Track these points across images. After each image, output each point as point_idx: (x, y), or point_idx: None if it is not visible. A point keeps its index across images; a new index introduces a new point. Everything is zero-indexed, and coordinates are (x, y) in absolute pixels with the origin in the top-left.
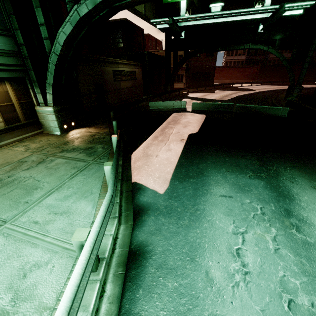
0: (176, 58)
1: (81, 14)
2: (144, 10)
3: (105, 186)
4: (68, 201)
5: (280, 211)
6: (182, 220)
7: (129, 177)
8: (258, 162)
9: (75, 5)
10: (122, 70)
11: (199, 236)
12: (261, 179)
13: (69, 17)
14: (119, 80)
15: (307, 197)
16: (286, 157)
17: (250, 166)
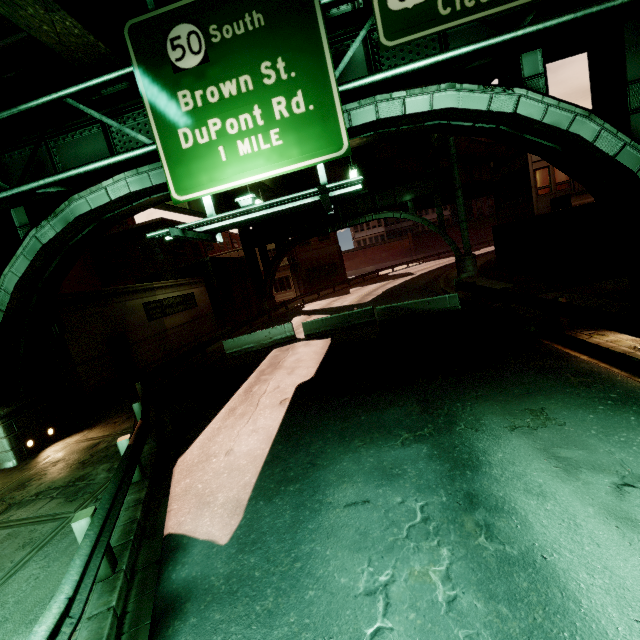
0: (265, 256)
1: (45, 240)
2: (187, 203)
3: None
4: None
5: (457, 502)
6: (262, 600)
7: (159, 526)
8: (419, 407)
9: (32, 230)
10: (164, 299)
11: (294, 632)
12: (423, 441)
13: (22, 248)
14: (161, 317)
15: (501, 454)
16: (464, 381)
17: (403, 419)
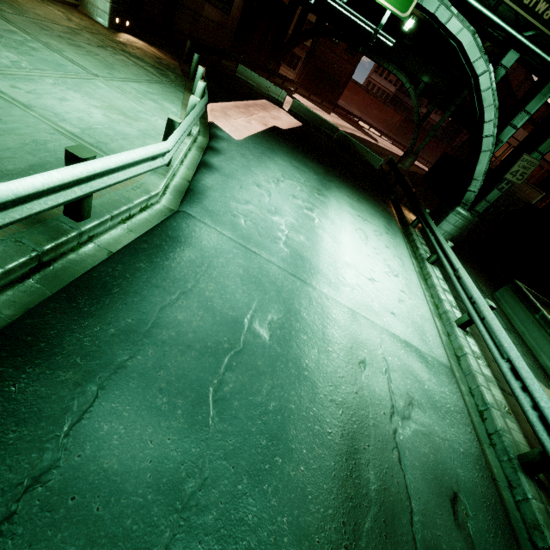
0: (302, 22)
1: None
2: None
3: (186, 106)
4: (152, 96)
5: (315, 188)
6: (248, 156)
7: (206, 118)
8: (323, 171)
9: None
10: None
11: (257, 166)
12: (317, 176)
13: None
14: None
15: (338, 194)
16: (347, 181)
17: (315, 168)
